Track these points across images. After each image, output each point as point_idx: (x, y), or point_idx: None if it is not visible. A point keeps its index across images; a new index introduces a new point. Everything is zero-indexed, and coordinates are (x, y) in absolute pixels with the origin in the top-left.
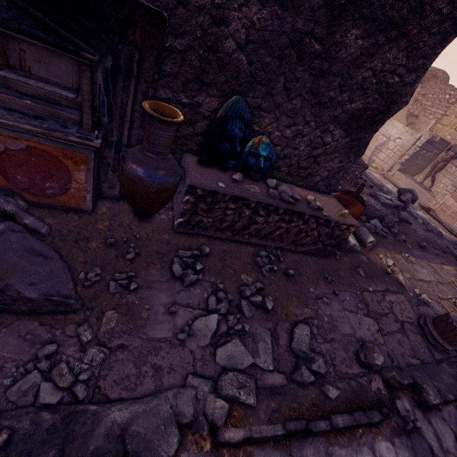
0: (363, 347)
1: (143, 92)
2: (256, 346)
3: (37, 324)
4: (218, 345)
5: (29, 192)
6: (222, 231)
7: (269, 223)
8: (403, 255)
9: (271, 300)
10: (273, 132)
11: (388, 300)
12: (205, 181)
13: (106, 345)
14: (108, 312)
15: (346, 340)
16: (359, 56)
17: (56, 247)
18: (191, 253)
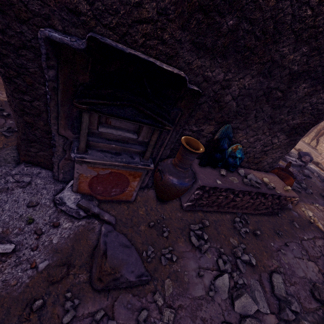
0: (315, 287)
1: (177, 131)
2: (254, 295)
3: (131, 295)
4: (233, 298)
5: (101, 195)
6: (211, 206)
7: (243, 200)
8: (314, 206)
9: (252, 256)
10: (243, 140)
11: (318, 245)
12: (209, 180)
13: (171, 306)
14: (166, 280)
15: (302, 281)
16: (303, 96)
17: (123, 233)
18: (198, 226)
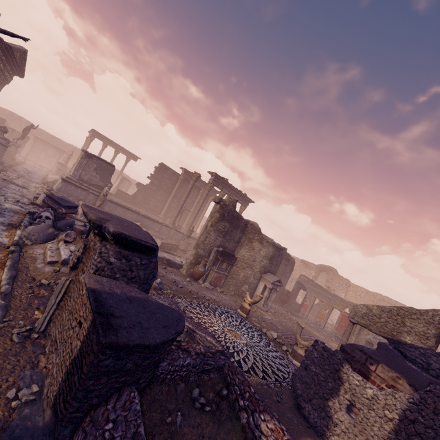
0: None
1: None
2: None
3: None
4: None
5: None
6: None
7: None
8: None
9: None
10: None
11: None
12: None
13: None
14: None
15: None
16: None
17: None
18: None
